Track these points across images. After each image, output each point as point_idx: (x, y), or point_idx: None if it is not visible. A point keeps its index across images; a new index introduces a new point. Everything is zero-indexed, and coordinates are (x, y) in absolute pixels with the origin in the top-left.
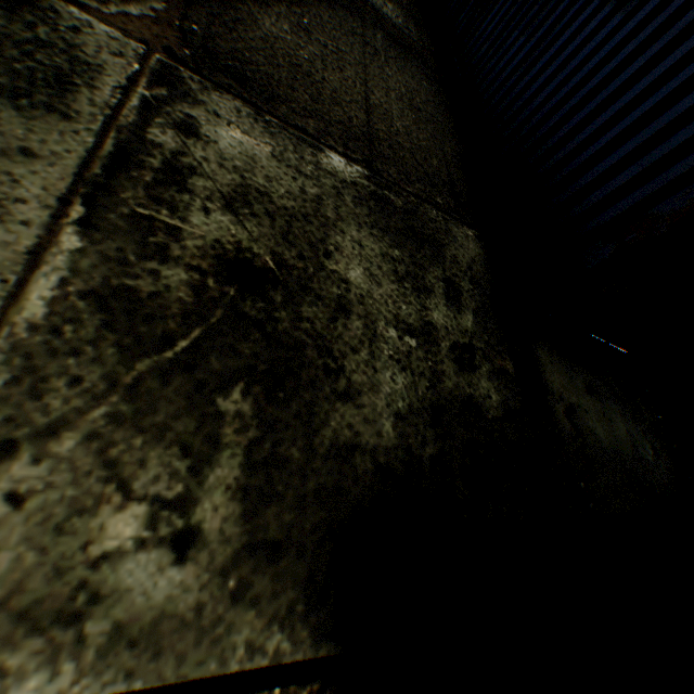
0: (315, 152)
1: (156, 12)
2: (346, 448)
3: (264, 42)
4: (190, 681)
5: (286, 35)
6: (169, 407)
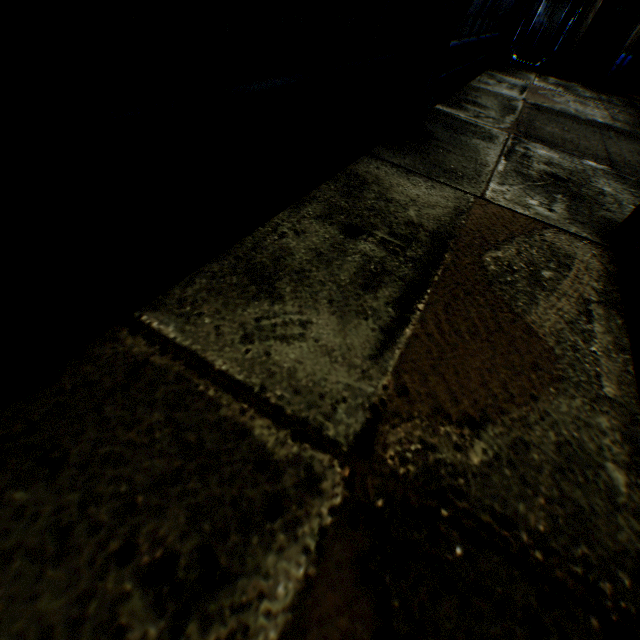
0: (578, 160)
1: (507, 127)
2: (607, 219)
3: (547, 134)
4: (557, 228)
5: (556, 132)
6: (538, 191)
